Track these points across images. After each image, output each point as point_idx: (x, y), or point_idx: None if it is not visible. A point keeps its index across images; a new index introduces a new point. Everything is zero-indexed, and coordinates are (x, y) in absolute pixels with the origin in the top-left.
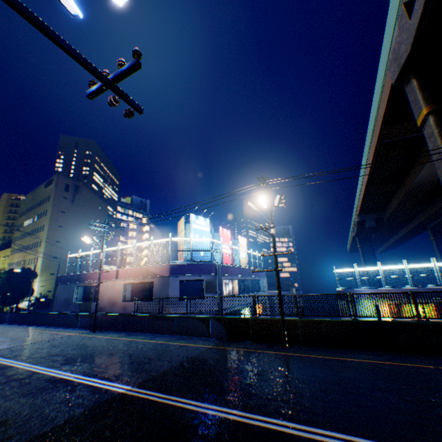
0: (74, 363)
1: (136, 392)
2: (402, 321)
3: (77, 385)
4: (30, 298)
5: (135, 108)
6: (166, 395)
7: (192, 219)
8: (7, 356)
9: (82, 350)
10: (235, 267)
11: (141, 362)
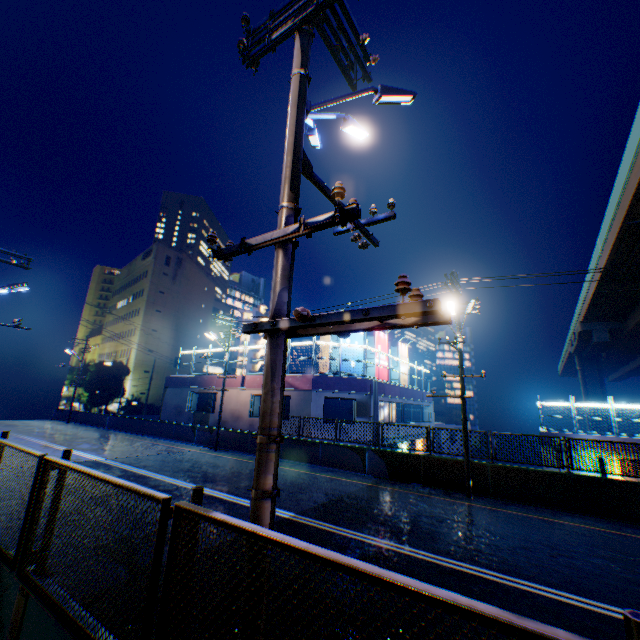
0: (216, 482)
1: (302, 519)
2: (638, 482)
3: (234, 504)
4: (121, 400)
5: (374, 243)
6: (337, 526)
7: None
8: (136, 465)
9: (215, 469)
10: (394, 386)
11: (292, 490)
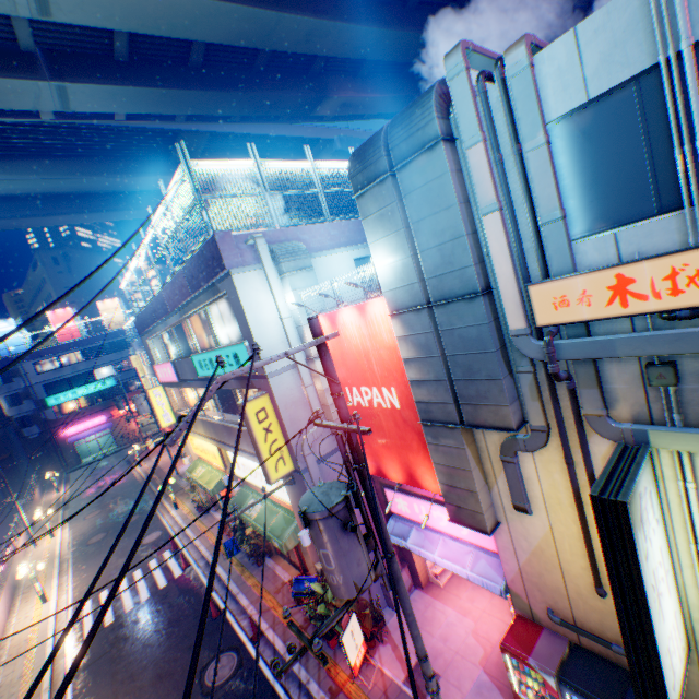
0: None
1: None
2: None
3: None
4: None
5: None
6: None
7: None
8: None
9: None
10: (61, 346)
11: None
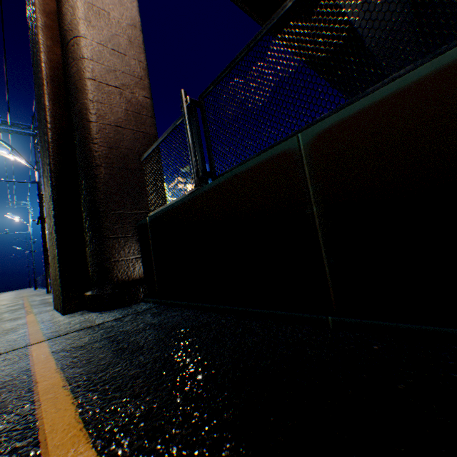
0: None
1: None
2: None
3: None
4: None
5: None
6: None
7: None
8: None
9: None
10: None
11: None
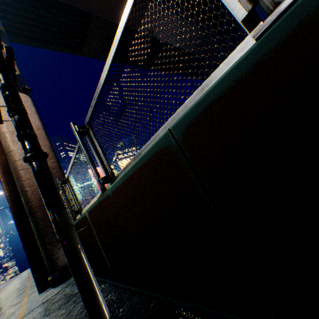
0: None
1: None
2: None
3: None
4: None
5: None
6: None
7: None
8: None
9: None
10: None
11: None
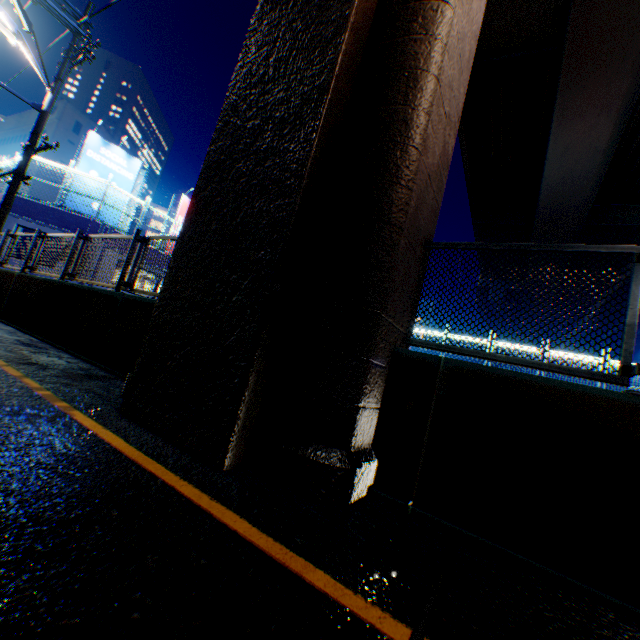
0: None
1: None
2: (98, 289)
3: None
4: None
5: None
6: None
7: (90, 142)
8: None
9: None
10: None
11: None
